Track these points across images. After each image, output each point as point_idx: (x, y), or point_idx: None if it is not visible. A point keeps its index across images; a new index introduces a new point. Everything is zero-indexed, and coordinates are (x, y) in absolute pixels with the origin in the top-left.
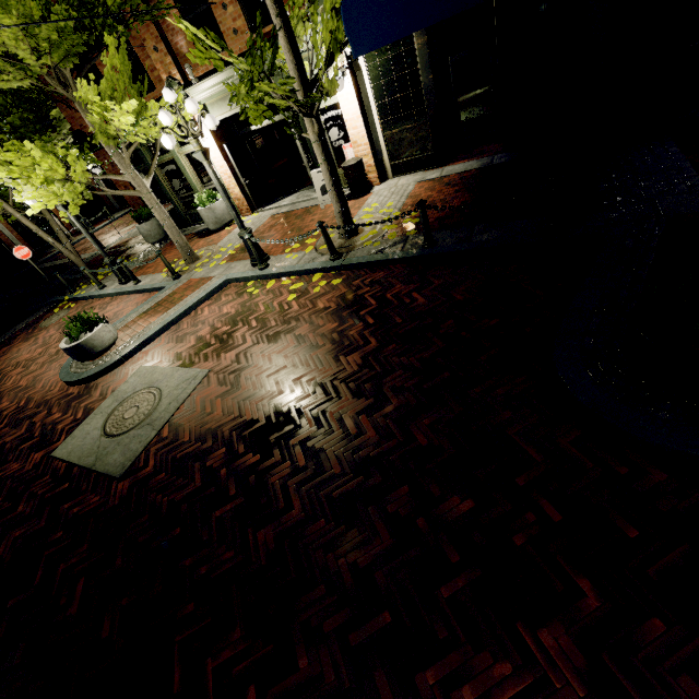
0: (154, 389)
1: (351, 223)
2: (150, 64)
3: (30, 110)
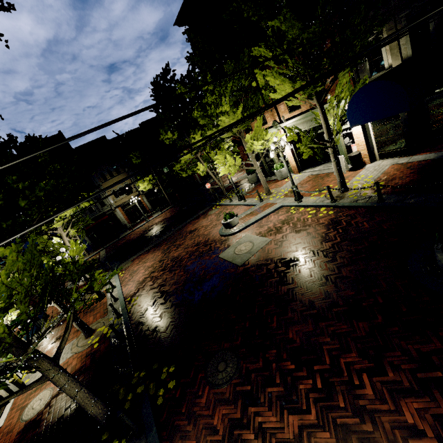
0: (251, 242)
1: (344, 186)
2: (267, 115)
3: None
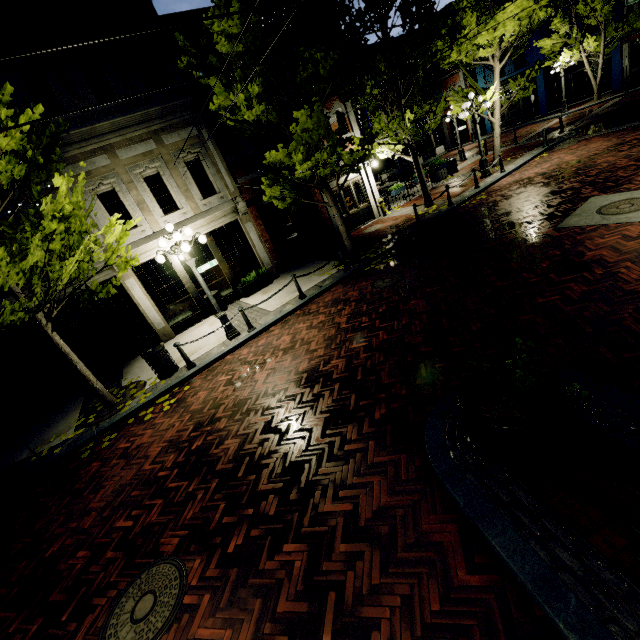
0: None
1: None
2: None
3: None
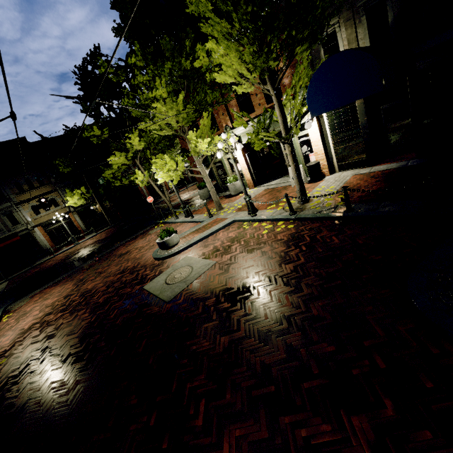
0: (190, 267)
1: (305, 196)
2: (219, 120)
3: (167, 141)
